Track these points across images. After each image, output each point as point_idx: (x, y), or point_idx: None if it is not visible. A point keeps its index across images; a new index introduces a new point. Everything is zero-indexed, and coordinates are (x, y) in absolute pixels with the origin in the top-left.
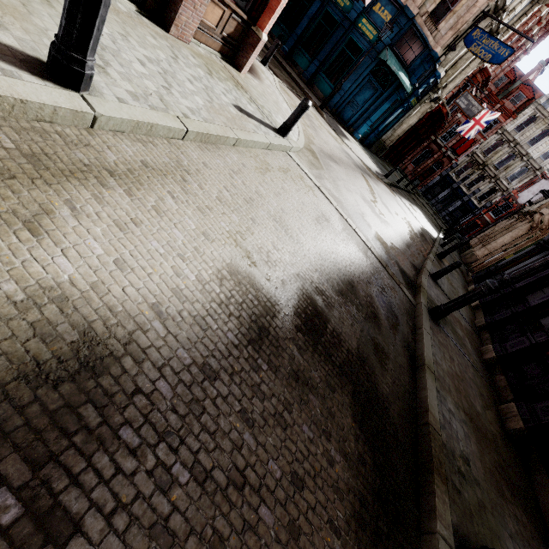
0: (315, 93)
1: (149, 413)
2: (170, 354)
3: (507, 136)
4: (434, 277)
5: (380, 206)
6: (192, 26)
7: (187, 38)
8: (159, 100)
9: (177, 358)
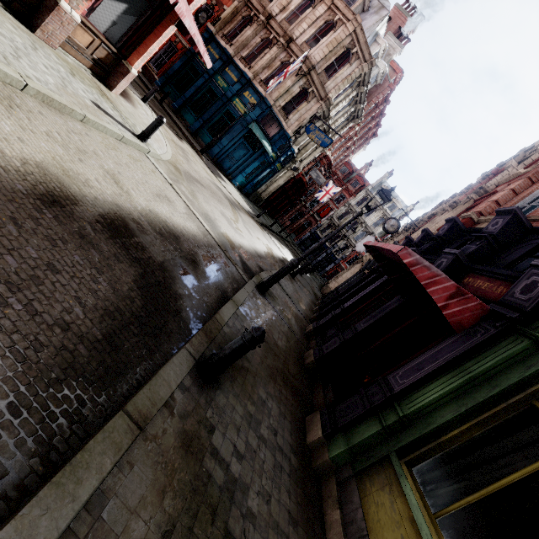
0: (199, 144)
1: None
2: None
3: (351, 208)
4: None
5: (240, 226)
6: (59, 37)
7: (54, 44)
8: (2, 57)
9: None
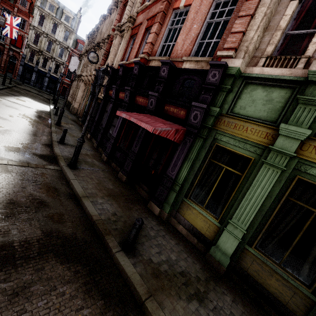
0: None
1: None
2: None
3: (38, 30)
4: (61, 142)
5: None
6: None
7: None
8: None
9: None
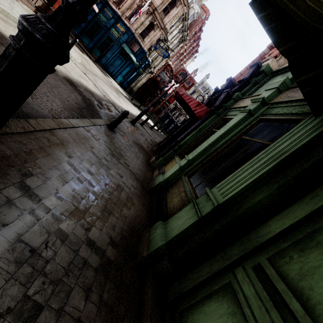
0: (93, 57)
1: None
2: None
3: None
4: (141, 124)
5: (121, 100)
6: None
7: None
8: (9, 10)
9: None
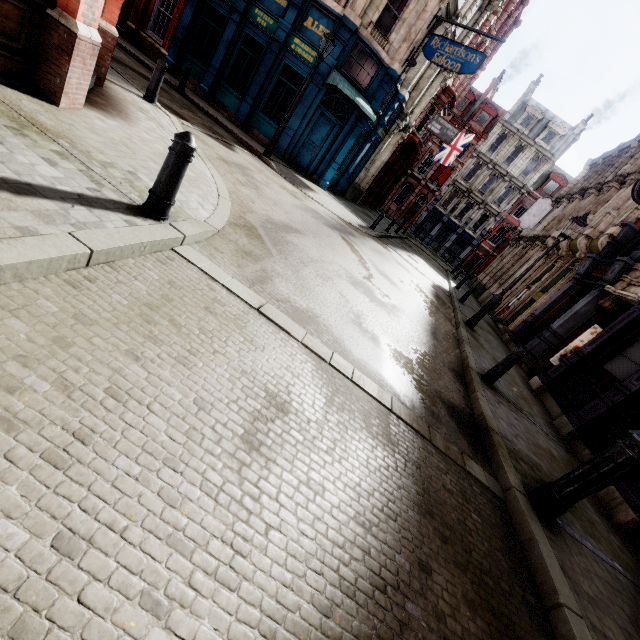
0: (256, 139)
1: None
2: None
3: (483, 158)
4: (488, 381)
5: (378, 281)
6: None
7: None
8: None
9: None
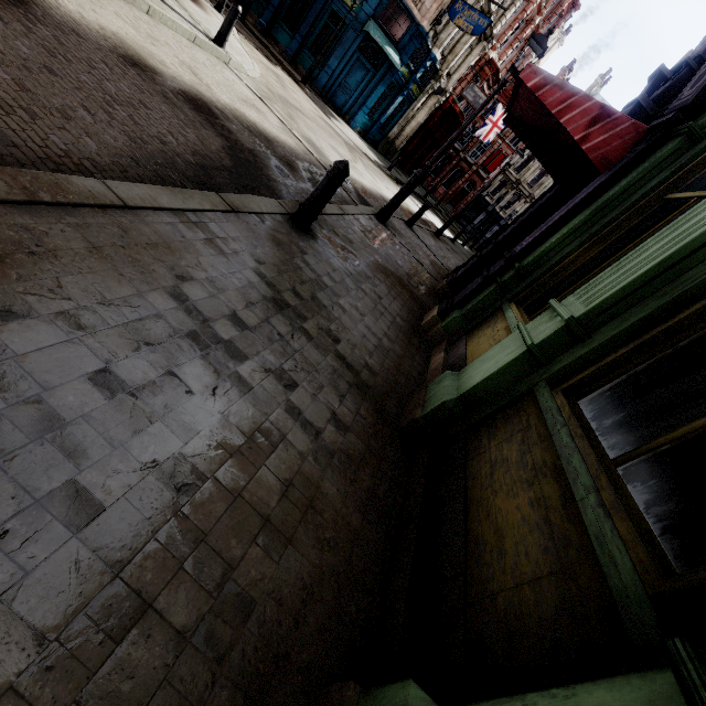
0: (301, 74)
1: (23, 4)
2: (44, 7)
3: None
4: (408, 223)
5: (360, 168)
6: None
7: None
8: None
9: (51, 12)
